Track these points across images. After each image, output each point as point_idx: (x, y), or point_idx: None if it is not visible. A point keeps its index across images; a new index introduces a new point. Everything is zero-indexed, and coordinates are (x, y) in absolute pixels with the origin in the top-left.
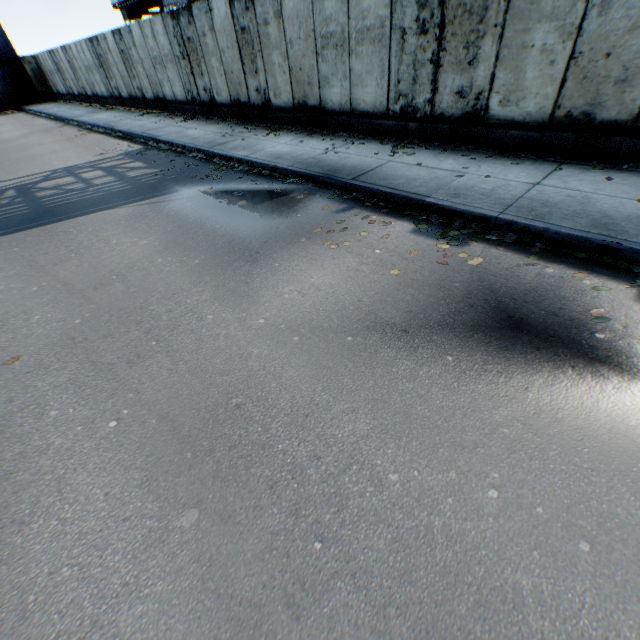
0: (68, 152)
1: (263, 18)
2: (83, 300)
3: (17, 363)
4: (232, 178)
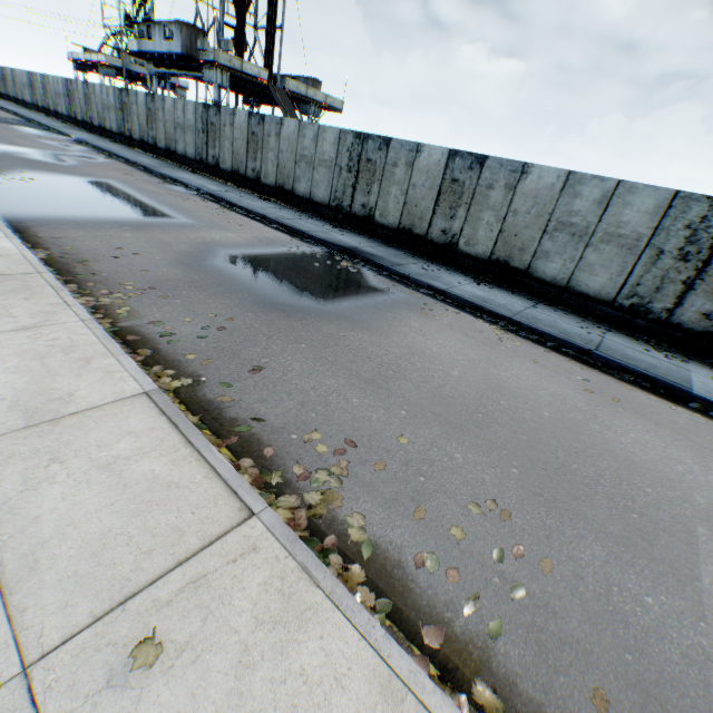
0: None
1: (92, 93)
2: None
3: None
4: (48, 132)
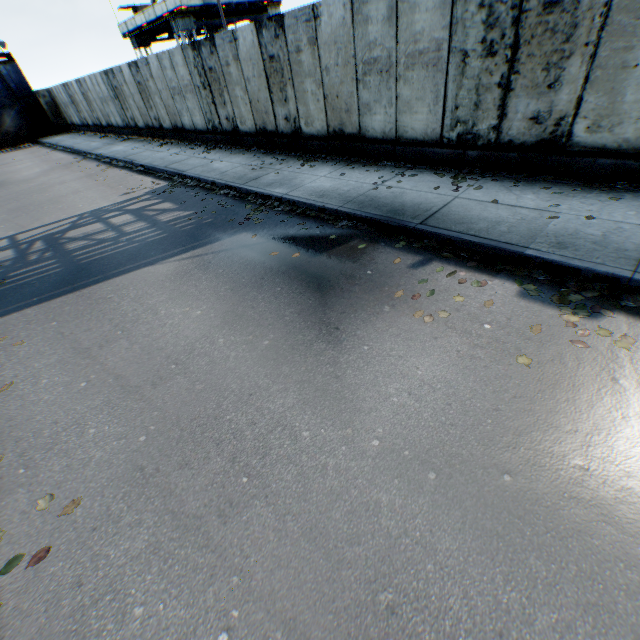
0: (91, 191)
1: (295, 45)
2: (142, 403)
3: (77, 511)
4: (275, 221)
